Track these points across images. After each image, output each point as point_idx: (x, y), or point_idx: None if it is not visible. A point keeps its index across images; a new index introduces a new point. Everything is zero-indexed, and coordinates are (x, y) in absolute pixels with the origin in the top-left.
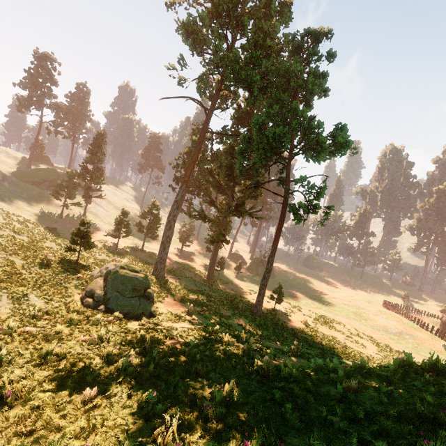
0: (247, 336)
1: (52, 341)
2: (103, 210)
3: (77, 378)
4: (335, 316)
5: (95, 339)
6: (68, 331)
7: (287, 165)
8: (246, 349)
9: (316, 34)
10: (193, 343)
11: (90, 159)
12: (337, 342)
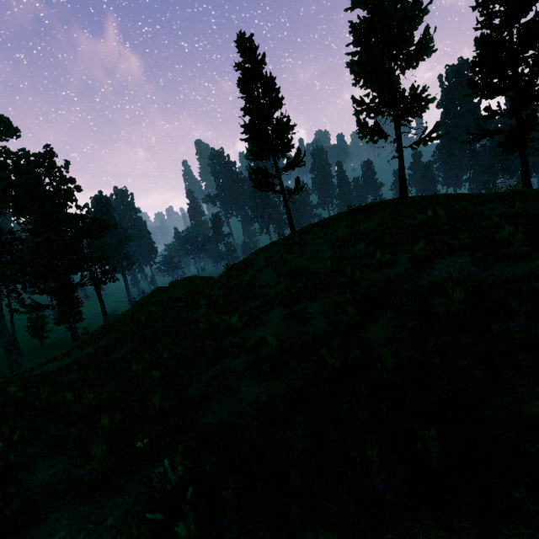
0: None
1: None
2: None
3: None
4: None
5: None
6: None
7: (78, 249)
8: None
9: (45, 155)
10: None
11: None
12: None
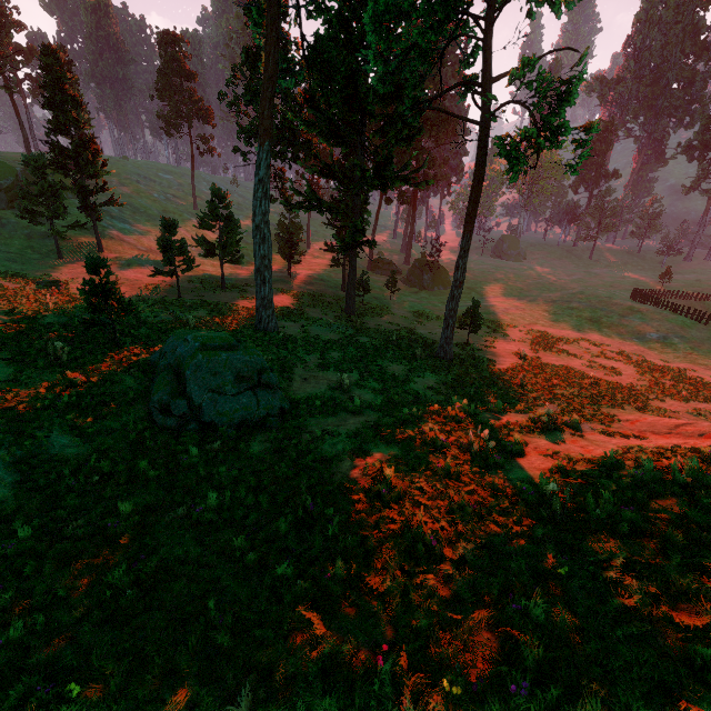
0: (458, 414)
1: (121, 540)
2: (130, 227)
3: (198, 643)
4: (561, 332)
5: (204, 514)
6: (146, 499)
7: (484, 38)
8: (476, 450)
9: None
10: (390, 474)
11: (58, 122)
12: (578, 376)
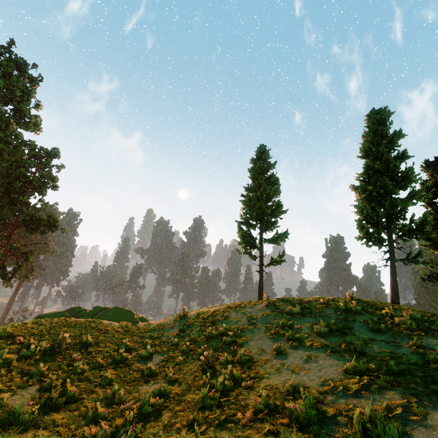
0: None
1: None
2: None
3: None
4: None
5: None
6: None
7: (10, 234)
8: None
9: (49, 152)
10: None
11: None
12: None
